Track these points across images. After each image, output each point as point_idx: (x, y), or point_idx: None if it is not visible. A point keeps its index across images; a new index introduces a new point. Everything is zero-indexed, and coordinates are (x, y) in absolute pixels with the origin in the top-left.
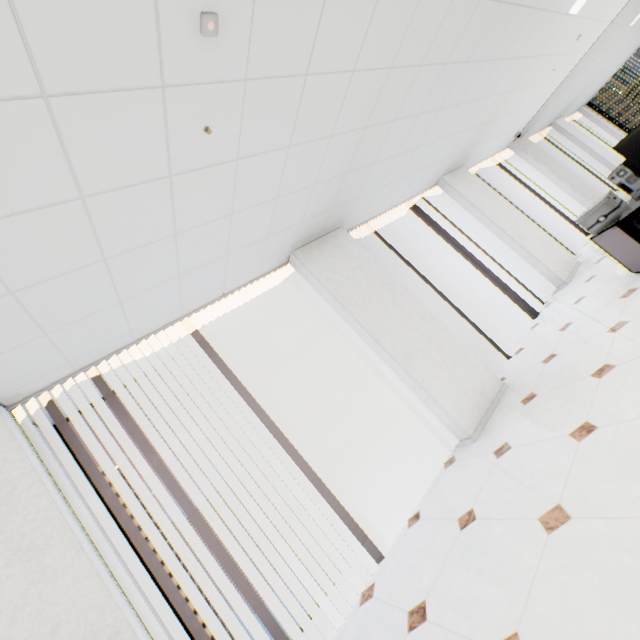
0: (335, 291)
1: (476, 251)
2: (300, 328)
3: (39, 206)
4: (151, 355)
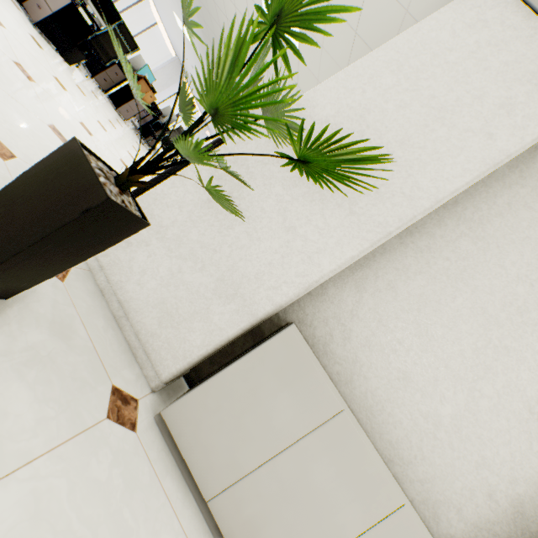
0: (166, 68)
1: (179, 125)
2: (157, 50)
3: (175, 32)
4: (152, 3)
